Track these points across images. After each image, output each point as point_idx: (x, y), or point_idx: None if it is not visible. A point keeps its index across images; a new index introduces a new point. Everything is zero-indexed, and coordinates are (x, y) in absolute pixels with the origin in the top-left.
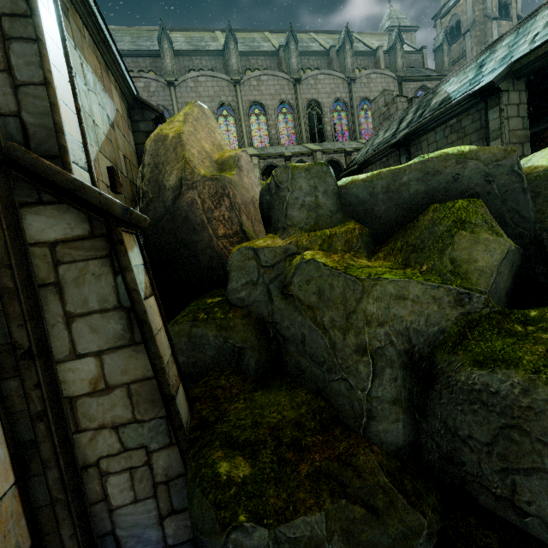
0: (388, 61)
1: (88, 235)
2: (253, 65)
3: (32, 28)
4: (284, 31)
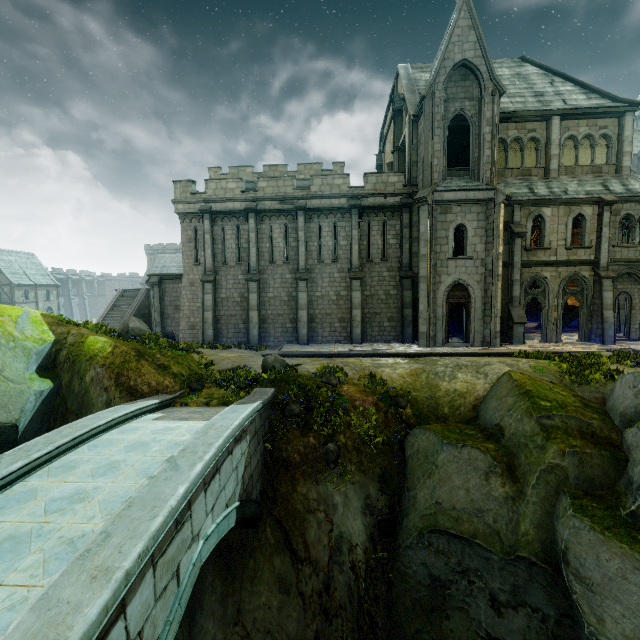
0: (636, 161)
1: None
2: None
3: None
4: None
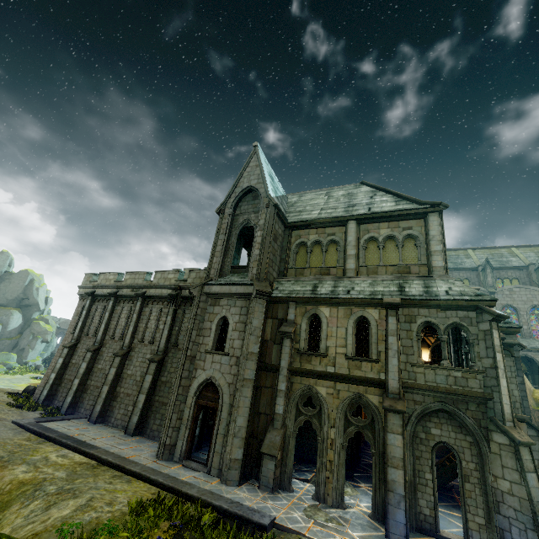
0: None
1: (536, 436)
2: (503, 275)
3: (527, 398)
4: (531, 245)
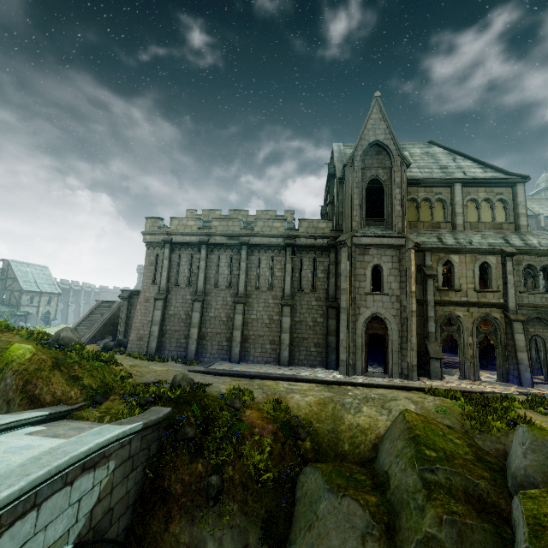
0: (547, 222)
1: None
2: None
3: None
4: None
